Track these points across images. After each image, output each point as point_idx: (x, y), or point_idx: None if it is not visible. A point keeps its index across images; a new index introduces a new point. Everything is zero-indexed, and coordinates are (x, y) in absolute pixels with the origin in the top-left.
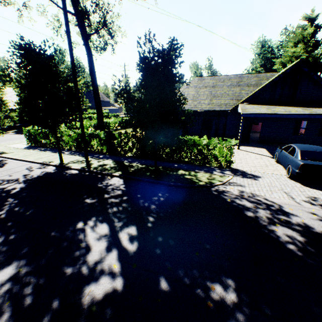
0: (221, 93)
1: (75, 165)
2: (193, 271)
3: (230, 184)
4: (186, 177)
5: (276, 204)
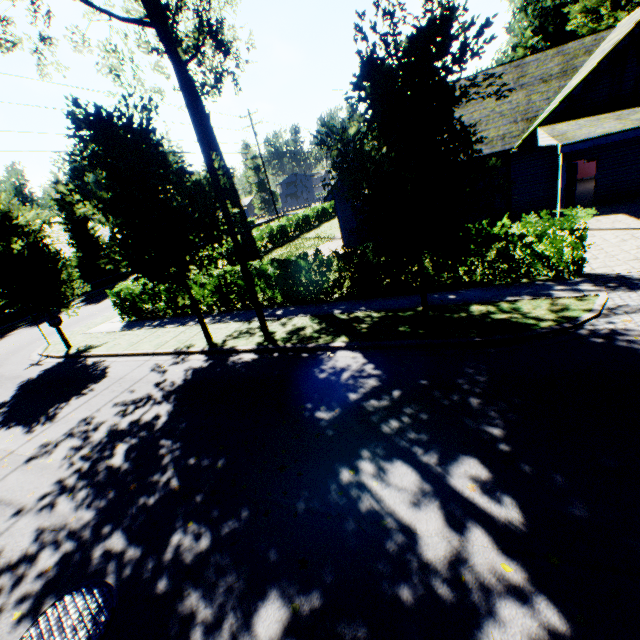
0: (484, 114)
1: (242, 343)
2: None
3: (615, 313)
4: (499, 318)
5: None
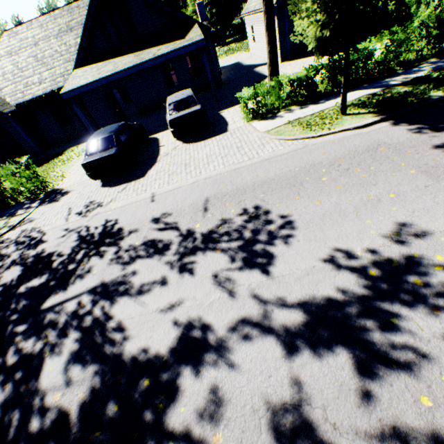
0: (52, 54)
1: None
2: None
3: (21, 226)
4: None
5: (43, 234)
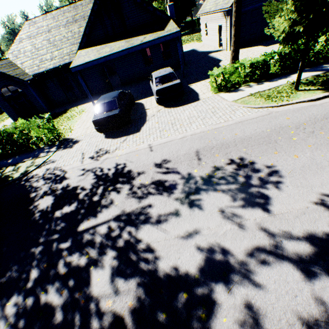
0: (61, 38)
1: None
2: None
3: (44, 165)
4: (8, 174)
5: (64, 172)
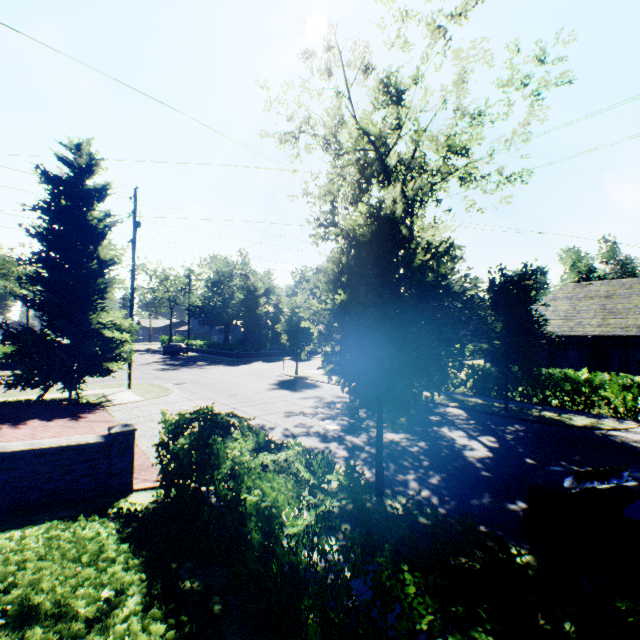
0: (626, 307)
1: None
2: (558, 461)
3: (628, 432)
4: (554, 417)
5: None
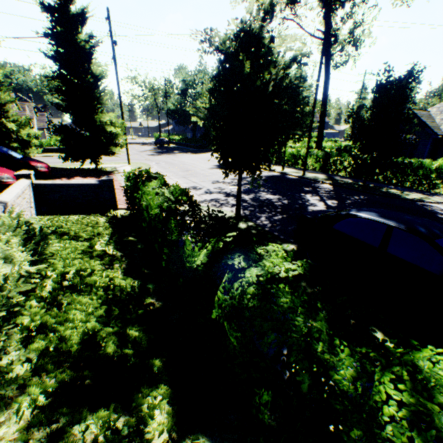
0: None
1: (293, 174)
2: None
3: None
4: (395, 193)
5: None
